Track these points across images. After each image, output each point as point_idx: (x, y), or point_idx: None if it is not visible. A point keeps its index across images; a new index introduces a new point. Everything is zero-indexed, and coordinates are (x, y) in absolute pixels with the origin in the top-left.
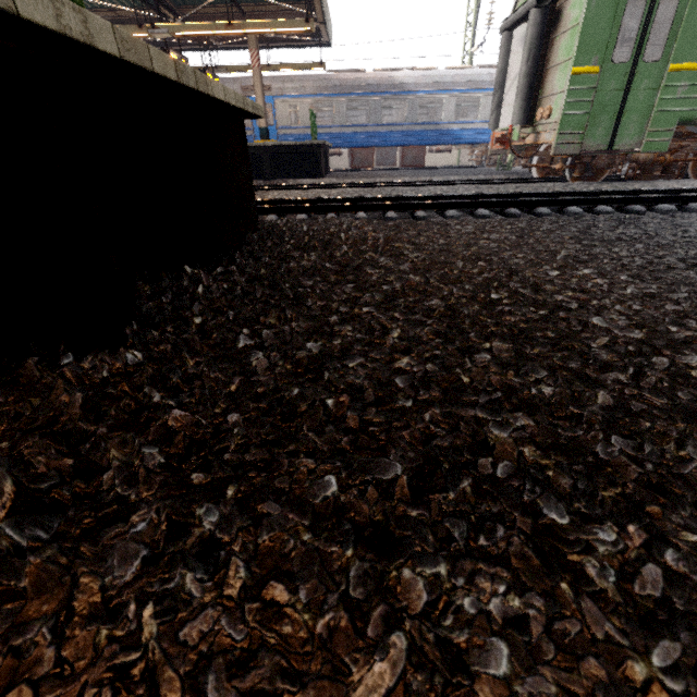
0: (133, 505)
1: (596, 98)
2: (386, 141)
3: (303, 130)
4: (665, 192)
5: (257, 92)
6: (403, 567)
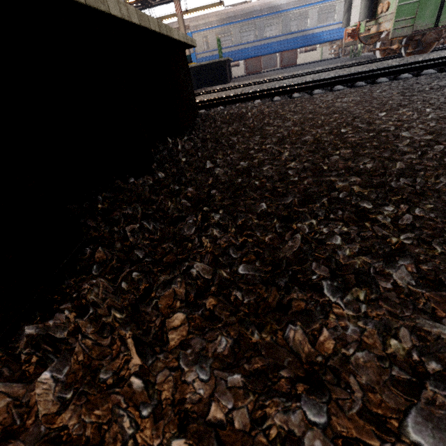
0: (185, 216)
1: None
2: (268, 50)
3: (212, 52)
4: None
5: (181, 31)
6: (297, 224)
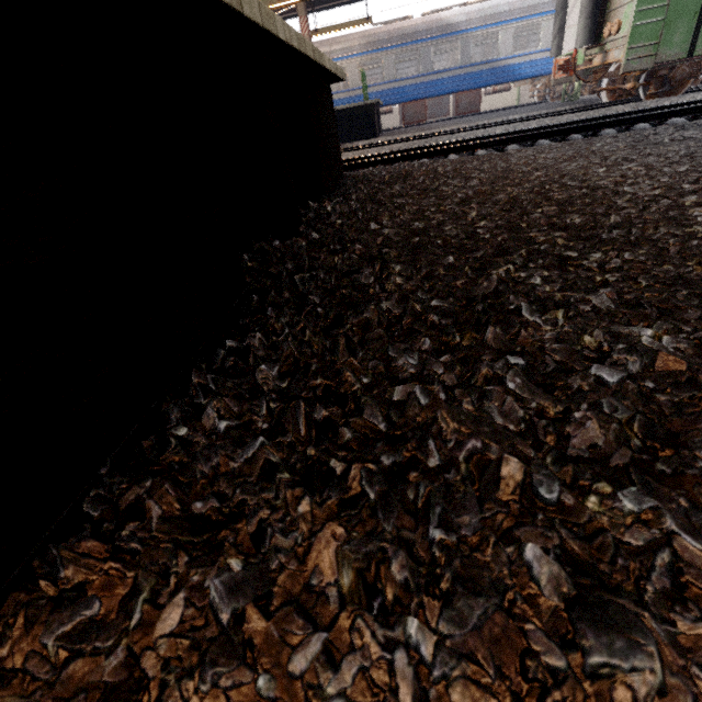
0: (359, 268)
1: (672, 1)
2: (438, 89)
3: (352, 92)
4: None
5: None
6: (492, 271)
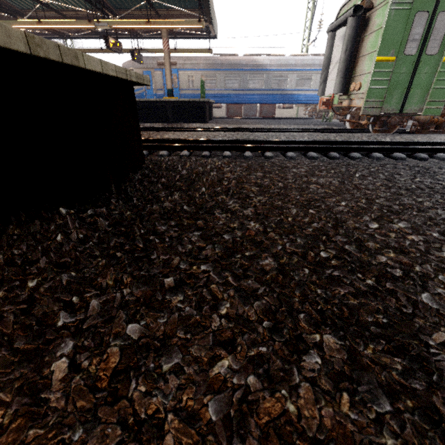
0: None
1: (392, 78)
2: (250, 100)
3: (196, 91)
4: (440, 143)
5: (166, 66)
6: None
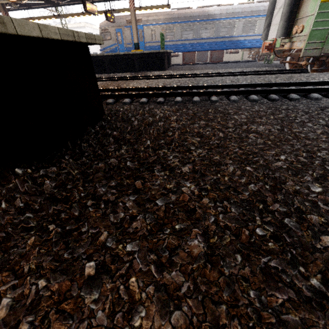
0: None
1: None
2: (202, 48)
3: (158, 43)
4: None
5: (133, 23)
6: None
